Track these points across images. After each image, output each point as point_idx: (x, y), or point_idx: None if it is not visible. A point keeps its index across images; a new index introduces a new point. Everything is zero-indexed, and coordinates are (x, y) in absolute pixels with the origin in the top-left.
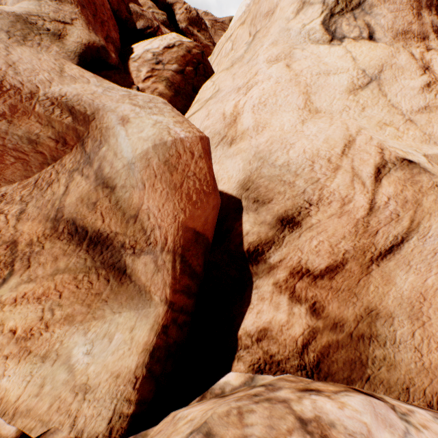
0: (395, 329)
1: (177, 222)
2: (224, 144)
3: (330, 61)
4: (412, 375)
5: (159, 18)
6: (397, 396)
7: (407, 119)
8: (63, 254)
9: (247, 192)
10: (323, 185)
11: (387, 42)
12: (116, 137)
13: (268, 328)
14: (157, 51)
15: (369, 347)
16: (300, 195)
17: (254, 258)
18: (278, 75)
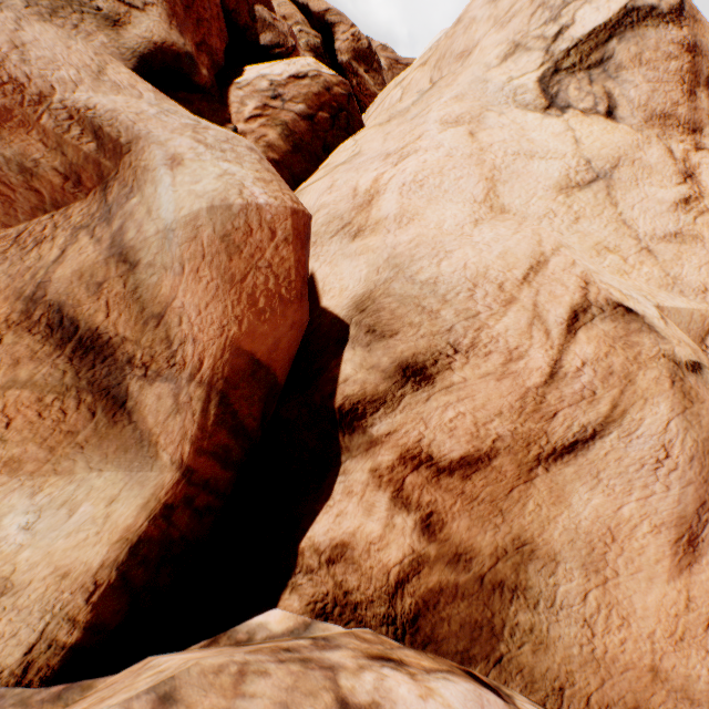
0: (558, 582)
1: (225, 338)
2: (345, 235)
3: (539, 138)
4: (572, 667)
5: (310, 40)
6: (542, 700)
7: (644, 247)
8: (30, 357)
9: (361, 315)
10: (483, 323)
11: (634, 124)
12: (155, 185)
13: (349, 544)
14: (277, 80)
15: (510, 605)
16: (444, 333)
17: (349, 422)
18: (454, 145)
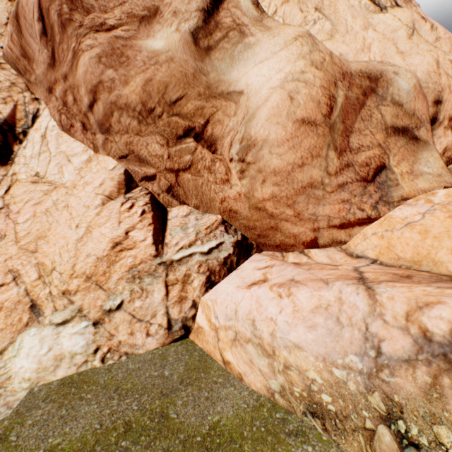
0: None
1: (427, 110)
2: None
3: (390, 23)
4: None
5: None
6: None
7: (433, 47)
8: (396, 141)
9: None
10: (439, 83)
11: (404, 7)
12: (396, 82)
13: (446, 147)
14: None
15: None
16: (434, 90)
17: (433, 122)
18: (376, 37)
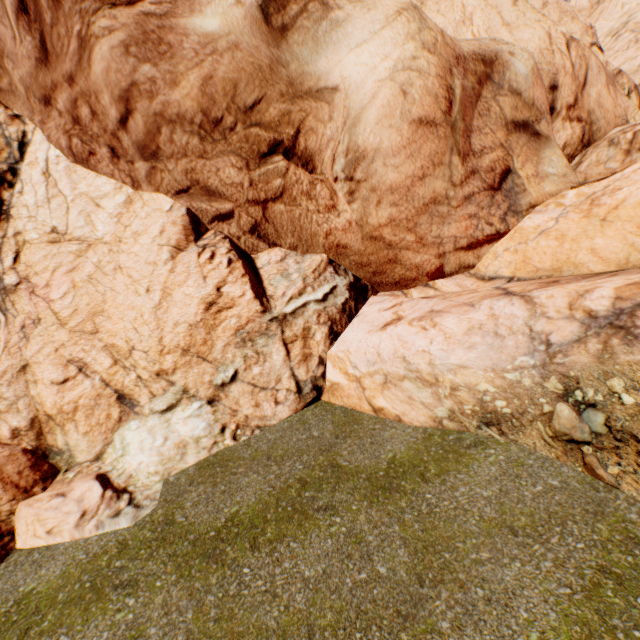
0: (596, 115)
1: (546, 98)
2: None
3: None
4: (605, 129)
5: None
6: None
7: (541, 15)
8: (517, 140)
9: None
10: (553, 64)
11: None
12: (513, 65)
13: (565, 142)
14: None
15: (591, 129)
16: (548, 73)
17: (550, 113)
18: (477, 4)
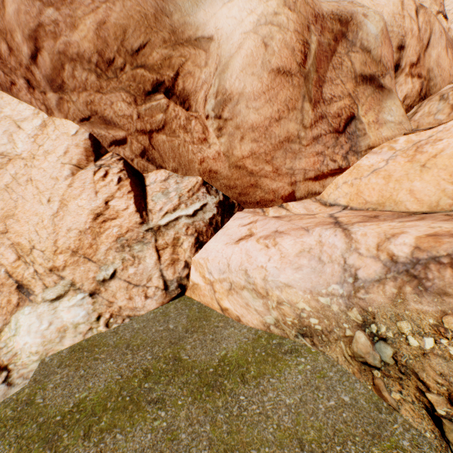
0: (434, 73)
1: (392, 56)
2: None
3: None
4: (440, 85)
5: None
6: None
7: None
8: (364, 91)
9: None
10: (403, 27)
11: None
12: (365, 26)
13: (406, 95)
14: None
15: (429, 84)
16: (398, 35)
17: (396, 69)
18: None
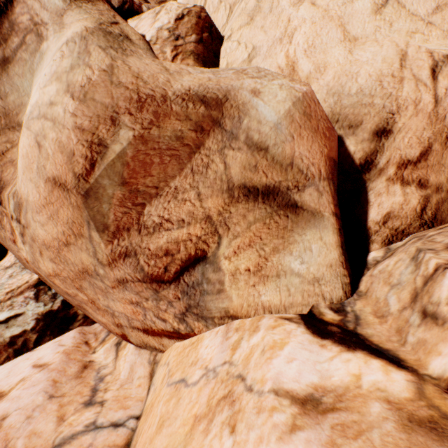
0: None
1: (323, 156)
2: None
3: None
4: None
5: None
6: None
7: (427, 23)
8: (247, 211)
9: (338, 123)
10: (396, 96)
11: None
12: (255, 109)
13: (390, 212)
14: (170, 27)
15: None
16: (382, 110)
17: (366, 168)
18: (310, 16)
